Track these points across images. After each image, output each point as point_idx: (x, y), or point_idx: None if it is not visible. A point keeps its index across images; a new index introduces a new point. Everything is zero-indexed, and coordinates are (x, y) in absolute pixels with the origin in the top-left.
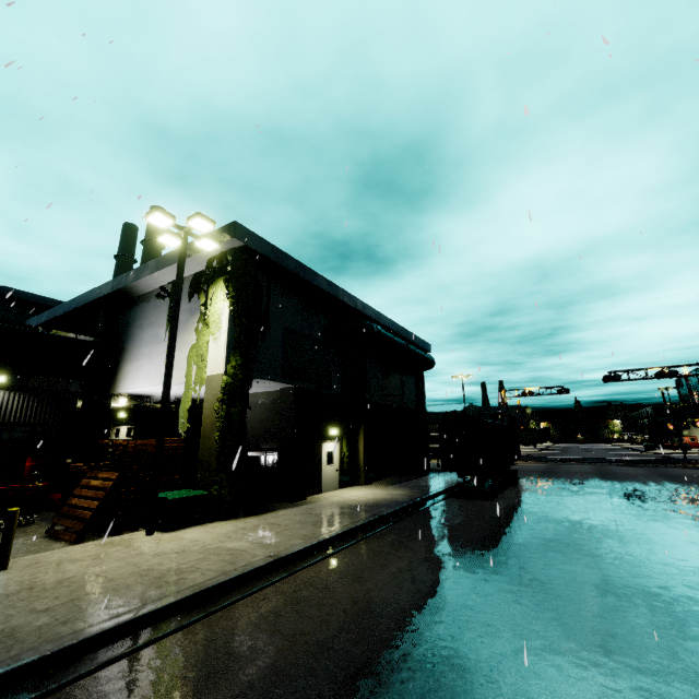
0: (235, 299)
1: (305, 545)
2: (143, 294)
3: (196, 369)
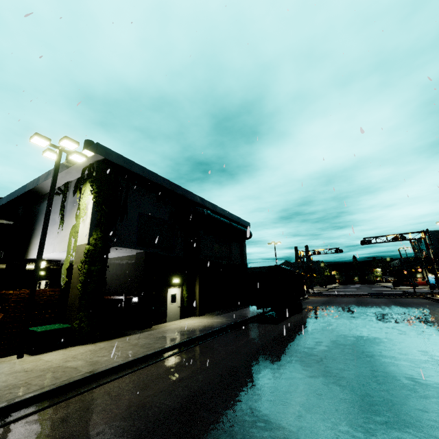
0: (97, 194)
1: (121, 362)
2: (48, 192)
3: (74, 241)
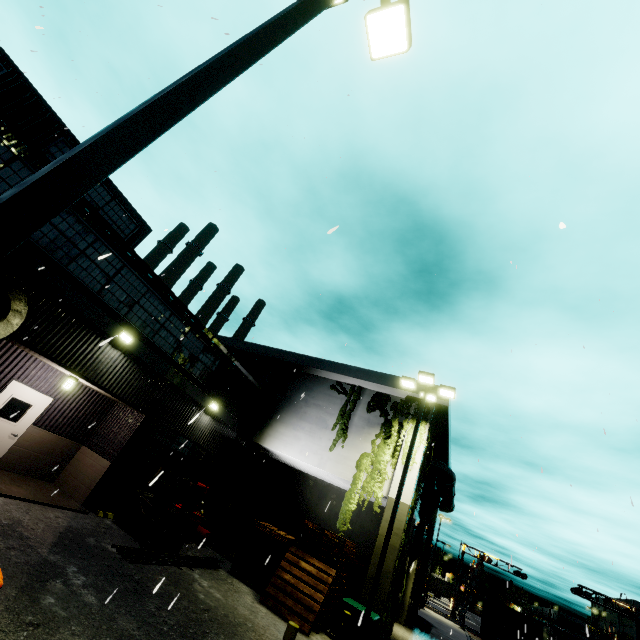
0: (428, 444)
1: None
2: (315, 375)
3: (366, 477)
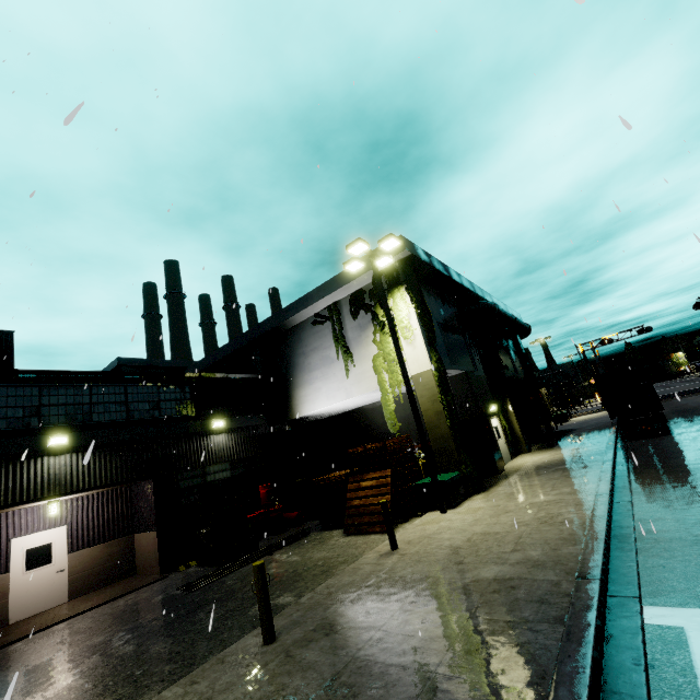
0: (417, 303)
1: (607, 485)
2: (294, 326)
3: (387, 375)
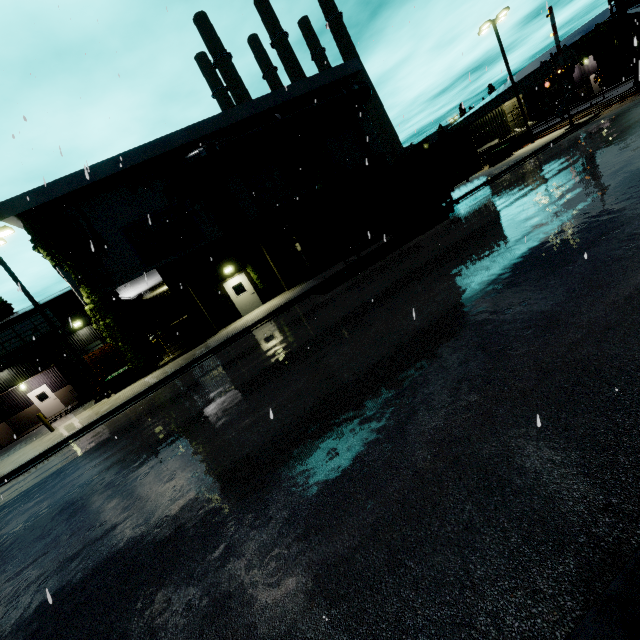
0: (50, 256)
1: (111, 409)
2: None
3: None
